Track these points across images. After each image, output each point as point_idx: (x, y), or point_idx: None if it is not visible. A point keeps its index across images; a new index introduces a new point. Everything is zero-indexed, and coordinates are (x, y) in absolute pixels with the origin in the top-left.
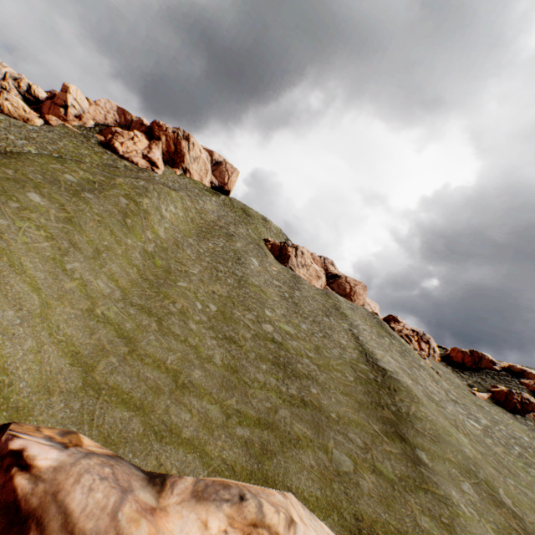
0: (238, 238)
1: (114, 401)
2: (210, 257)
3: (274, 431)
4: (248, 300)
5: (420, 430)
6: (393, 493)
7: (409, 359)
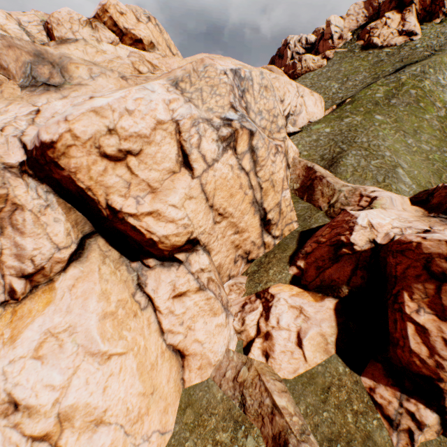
0: None
1: None
2: None
3: None
4: None
5: None
6: None
7: None
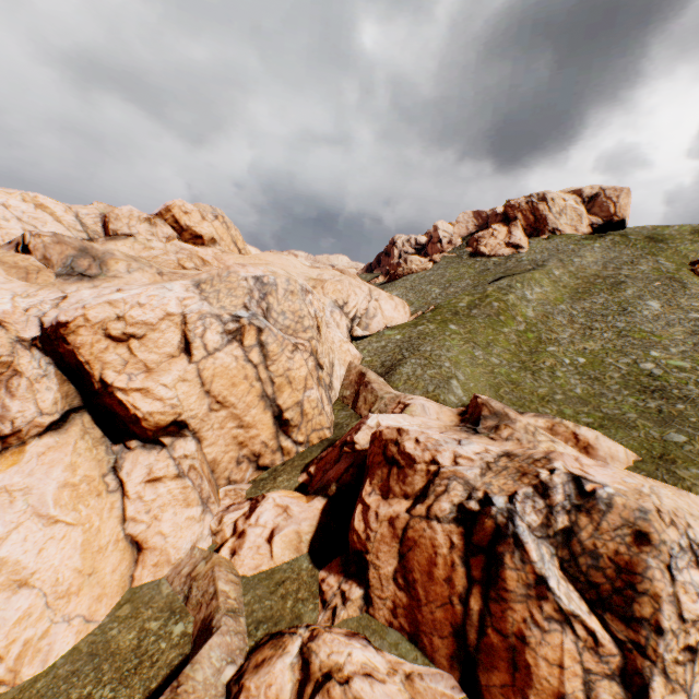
0: (630, 283)
1: (509, 404)
2: (583, 319)
3: (614, 422)
4: (626, 348)
5: None
6: None
7: None
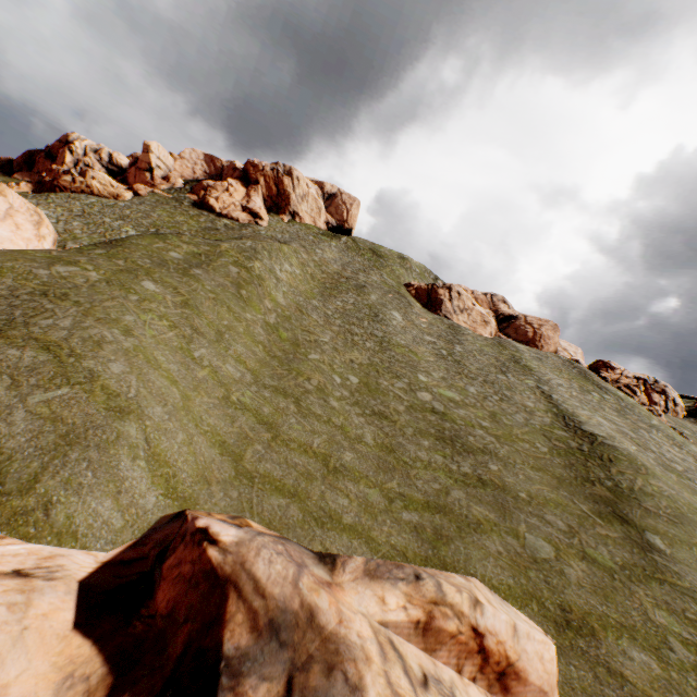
0: (371, 289)
1: (269, 489)
2: (340, 318)
3: (447, 515)
4: (395, 365)
5: (650, 509)
6: (612, 583)
7: (632, 419)
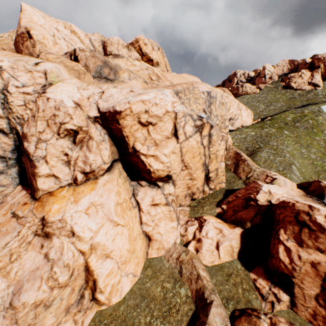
0: None
1: None
2: None
3: None
4: None
5: None
6: None
7: None
